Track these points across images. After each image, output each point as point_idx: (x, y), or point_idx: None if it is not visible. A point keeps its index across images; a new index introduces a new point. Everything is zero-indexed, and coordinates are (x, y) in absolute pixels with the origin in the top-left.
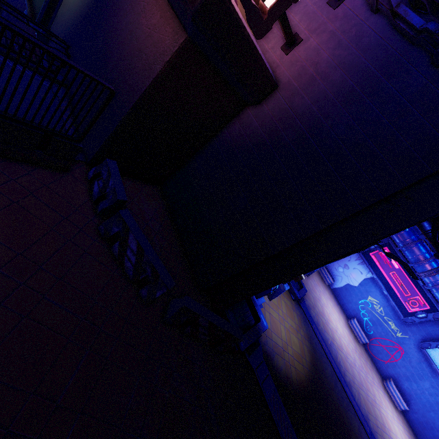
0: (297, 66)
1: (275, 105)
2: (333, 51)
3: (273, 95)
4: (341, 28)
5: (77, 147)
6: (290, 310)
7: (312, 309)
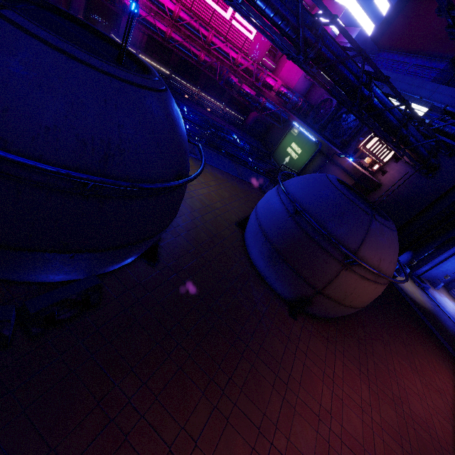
0: (387, 179)
1: (382, 190)
2: (398, 174)
3: (380, 188)
4: (400, 168)
5: None
6: (415, 287)
7: (438, 300)
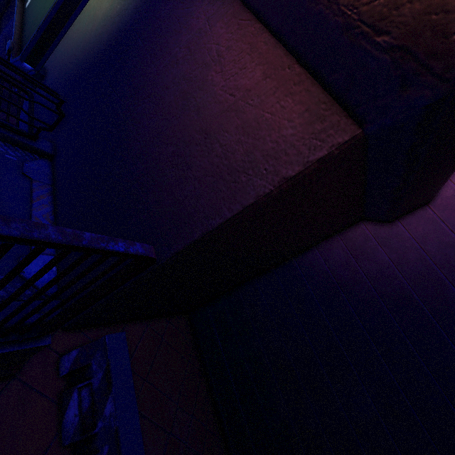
0: None
1: (427, 232)
2: None
3: (420, 214)
4: None
5: (34, 347)
6: None
7: None
